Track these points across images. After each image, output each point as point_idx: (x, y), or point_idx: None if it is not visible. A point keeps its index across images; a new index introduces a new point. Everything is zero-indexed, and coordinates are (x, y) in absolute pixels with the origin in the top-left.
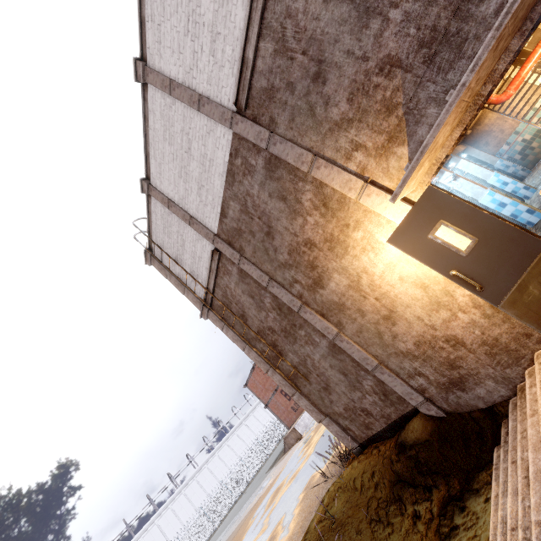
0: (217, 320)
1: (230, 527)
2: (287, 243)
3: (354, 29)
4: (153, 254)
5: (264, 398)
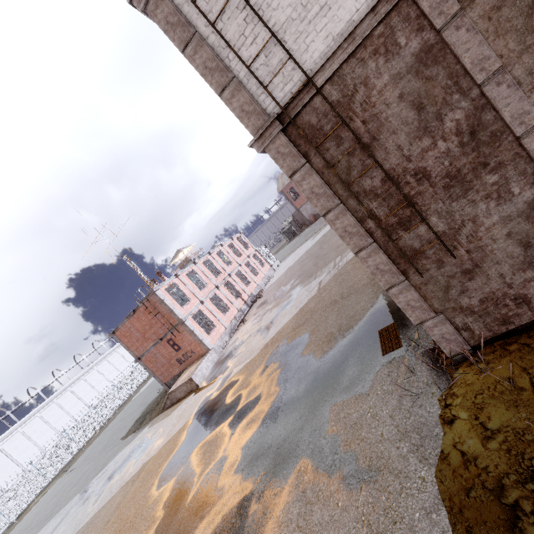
0: (291, 155)
1: (71, 513)
2: None
3: None
4: None
5: (137, 350)
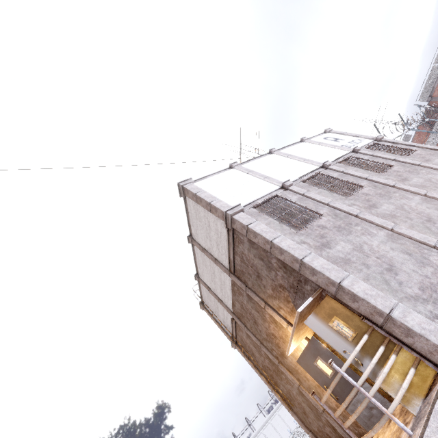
0: (240, 351)
1: None
2: (264, 331)
3: (267, 269)
4: (204, 306)
5: None
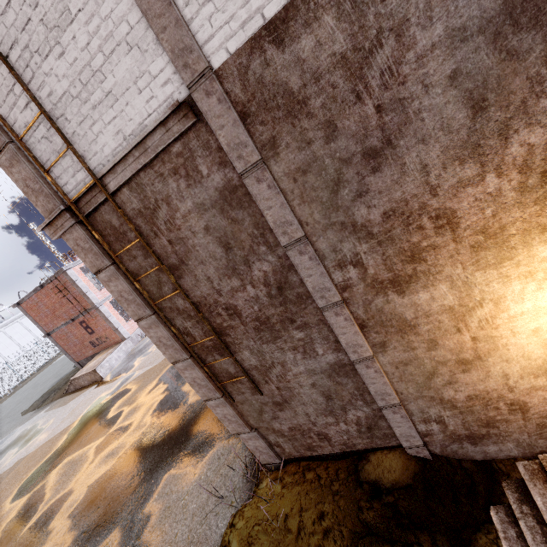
0: (92, 252)
1: None
2: (401, 196)
3: None
4: None
5: (47, 325)
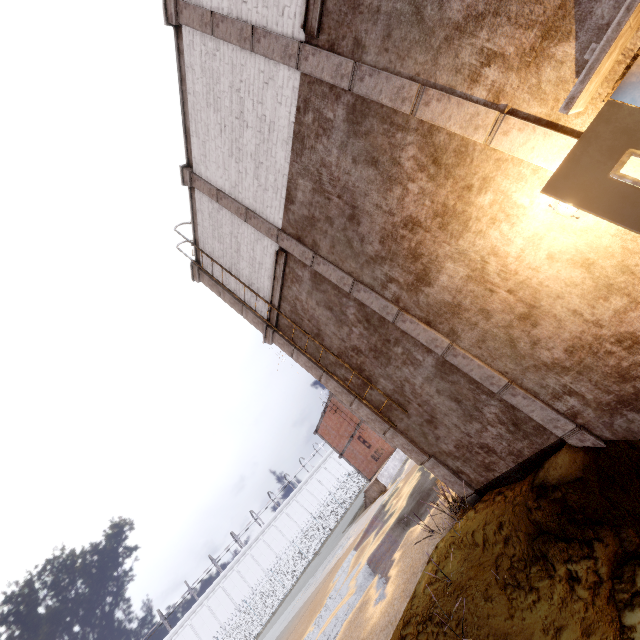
0: (285, 344)
1: (305, 590)
2: (379, 228)
3: None
4: (201, 267)
5: (338, 446)
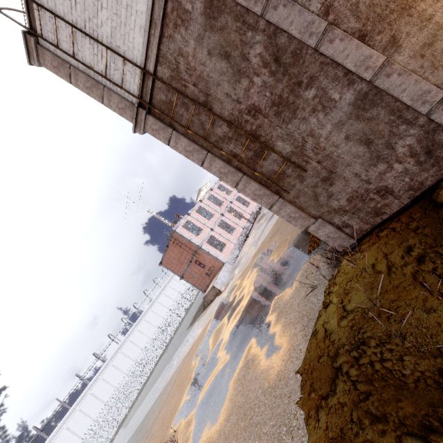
0: (161, 129)
1: (164, 375)
2: None
3: None
4: (39, 35)
5: (179, 271)
